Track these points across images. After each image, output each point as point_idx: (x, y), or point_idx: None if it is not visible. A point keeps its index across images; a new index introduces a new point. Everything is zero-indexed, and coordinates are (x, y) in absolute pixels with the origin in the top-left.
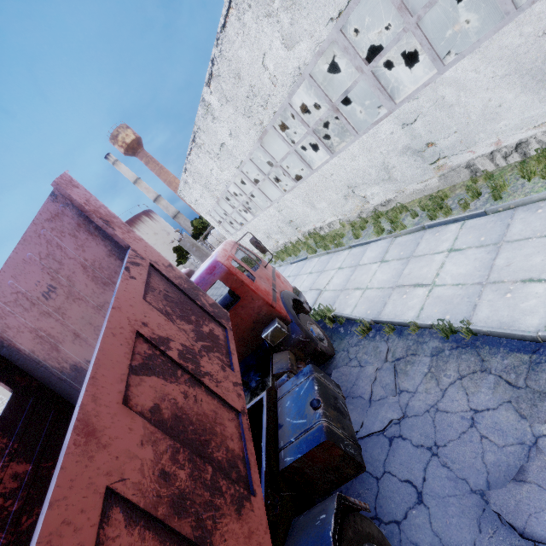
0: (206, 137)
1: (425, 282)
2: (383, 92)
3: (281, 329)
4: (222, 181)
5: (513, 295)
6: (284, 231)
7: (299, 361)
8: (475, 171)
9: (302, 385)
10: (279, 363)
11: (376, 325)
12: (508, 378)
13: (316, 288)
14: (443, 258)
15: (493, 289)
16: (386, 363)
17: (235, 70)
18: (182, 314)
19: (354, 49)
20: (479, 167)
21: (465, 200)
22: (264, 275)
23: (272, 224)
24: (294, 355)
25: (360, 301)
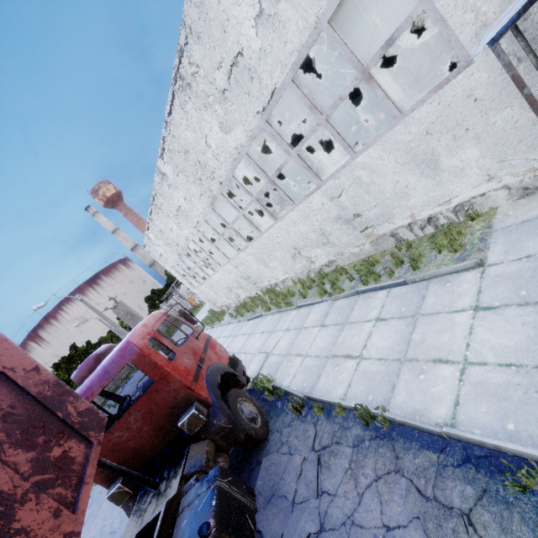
0: (163, 200)
1: (354, 354)
2: (310, 171)
3: (198, 416)
4: (182, 238)
5: (425, 377)
6: (243, 286)
7: (220, 452)
8: (399, 239)
9: (202, 496)
10: (193, 459)
11: (309, 401)
12: (418, 483)
13: (264, 351)
14: (371, 327)
15: (409, 368)
16: (312, 452)
17: (183, 147)
18: (23, 437)
19: (280, 136)
20: (402, 236)
21: (390, 268)
22: (192, 349)
23: (232, 279)
24: (215, 444)
25: (299, 370)
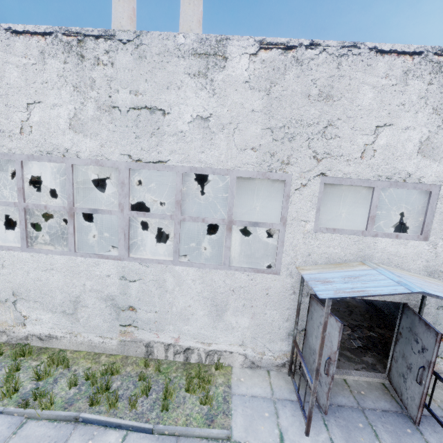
0: None
1: None
2: (126, 239)
3: None
4: None
5: None
6: None
7: None
8: (150, 352)
9: None
10: None
11: None
12: None
13: None
14: None
15: None
16: None
17: None
18: None
19: (129, 190)
20: (155, 351)
21: (137, 396)
22: None
23: None
24: None
25: None
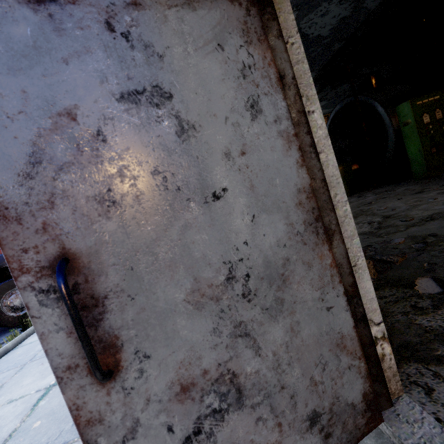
0: None
1: None
2: None
3: None
4: None
5: None
6: None
7: None
8: None
9: None
10: None
11: None
12: None
13: None
14: None
15: (9, 374)
16: None
17: None
18: None
19: None
20: None
21: None
22: None
23: None
24: None
25: None
